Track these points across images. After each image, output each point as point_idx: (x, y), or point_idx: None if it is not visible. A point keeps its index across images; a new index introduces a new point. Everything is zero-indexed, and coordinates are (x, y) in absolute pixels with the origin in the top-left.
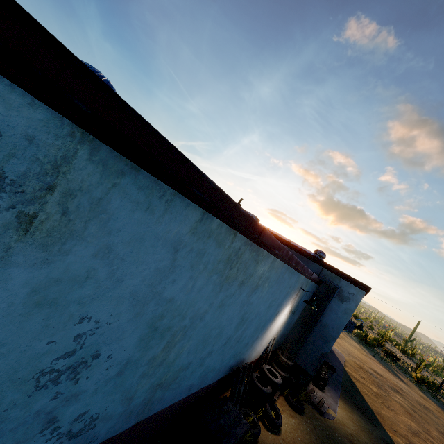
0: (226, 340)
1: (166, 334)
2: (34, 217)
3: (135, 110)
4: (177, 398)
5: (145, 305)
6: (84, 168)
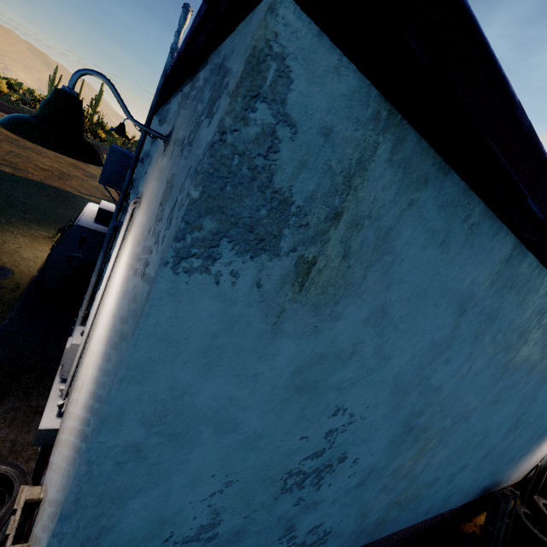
0: (487, 452)
1: (419, 437)
2: (312, 264)
3: (487, 41)
4: (411, 521)
5: (405, 395)
6: (379, 177)
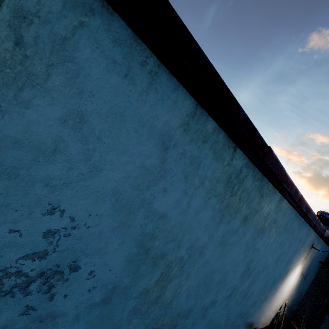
0: (231, 292)
1: (159, 262)
2: None
3: None
4: None
5: (131, 214)
6: None
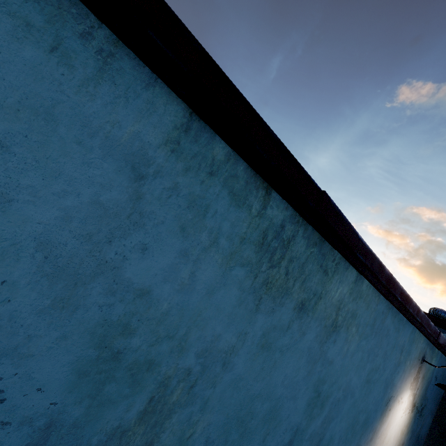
0: (291, 436)
1: (144, 378)
2: None
3: None
4: None
5: (79, 285)
6: None
